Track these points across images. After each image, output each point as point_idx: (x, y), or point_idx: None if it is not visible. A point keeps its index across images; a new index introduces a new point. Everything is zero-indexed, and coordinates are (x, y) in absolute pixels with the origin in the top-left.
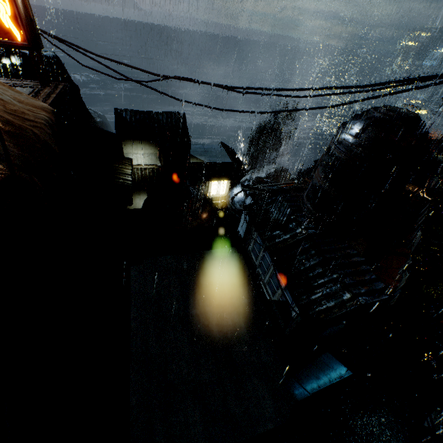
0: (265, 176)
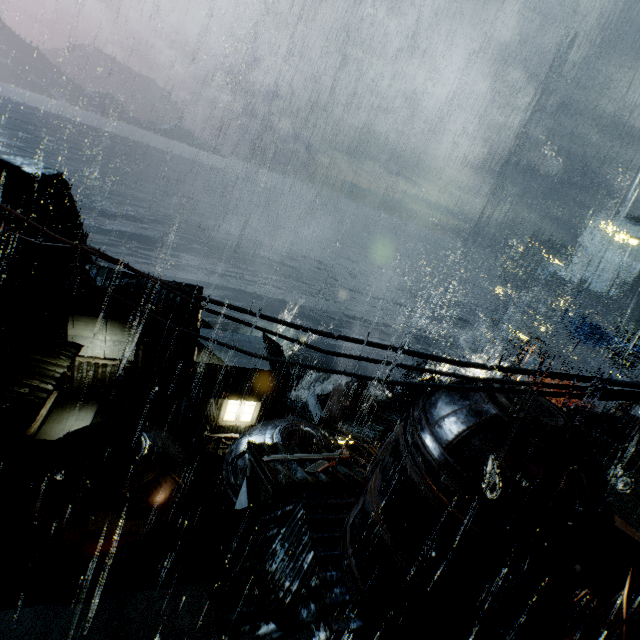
0: (331, 389)
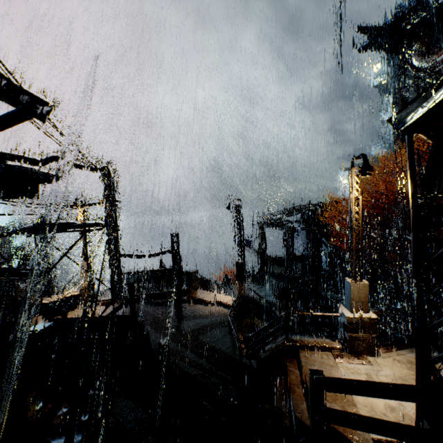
0: None
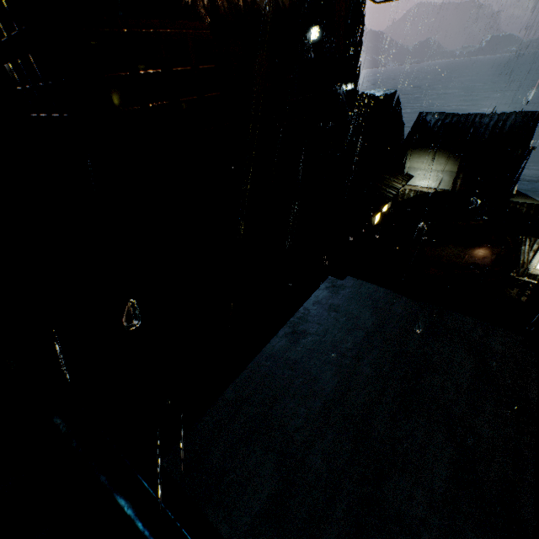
0: None
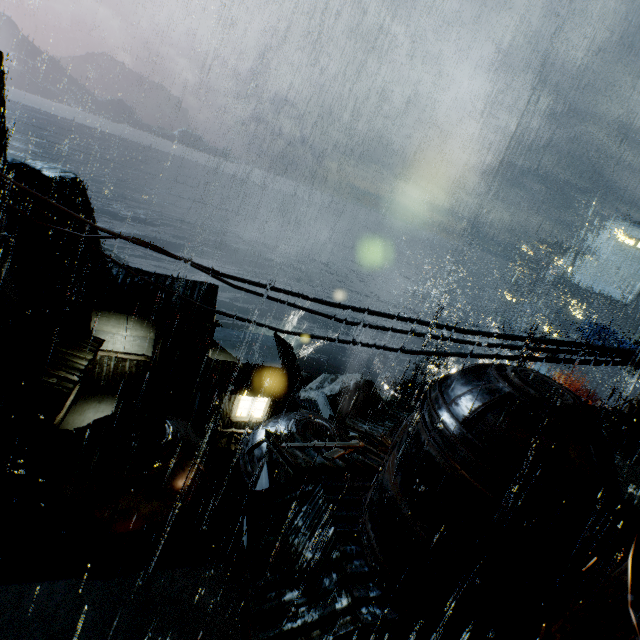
0: (340, 390)
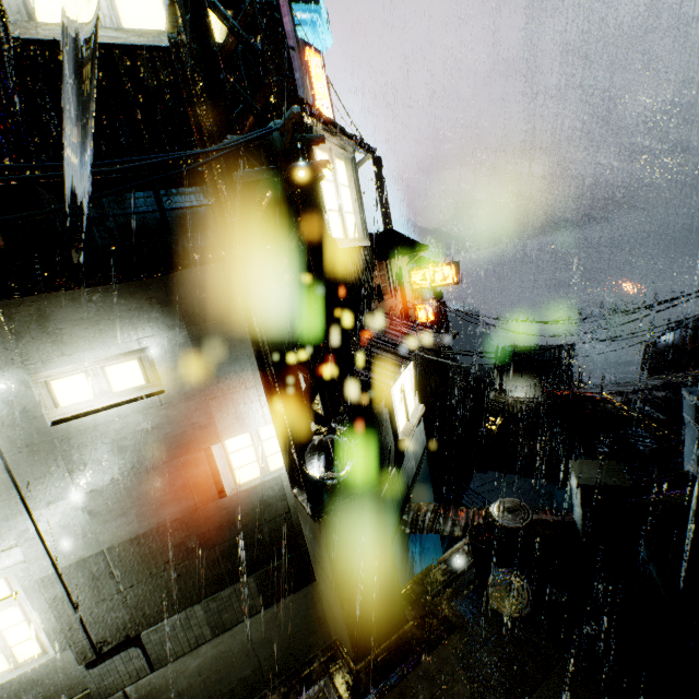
0: None
